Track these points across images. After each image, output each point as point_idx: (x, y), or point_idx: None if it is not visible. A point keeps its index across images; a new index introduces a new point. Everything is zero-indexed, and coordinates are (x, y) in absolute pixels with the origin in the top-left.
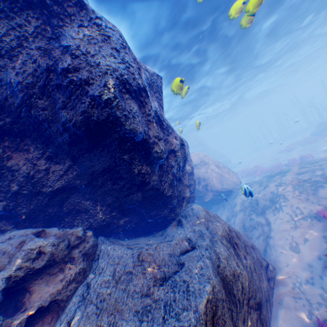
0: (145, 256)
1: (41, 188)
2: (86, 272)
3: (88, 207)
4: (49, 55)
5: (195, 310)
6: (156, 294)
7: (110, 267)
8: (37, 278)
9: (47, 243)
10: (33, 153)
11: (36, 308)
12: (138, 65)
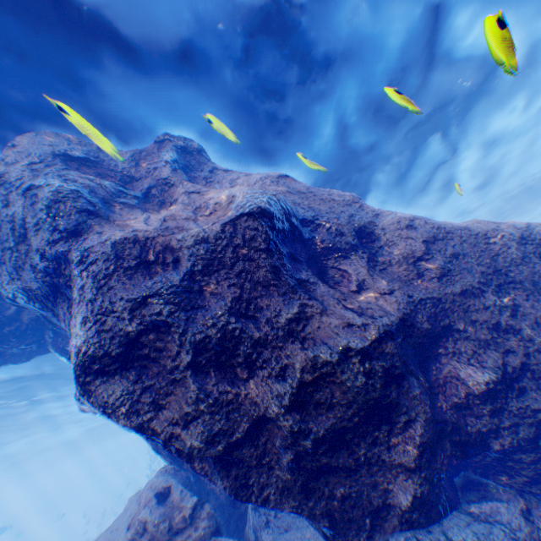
0: None
1: None
2: None
3: None
4: None
5: None
6: None
7: None
8: None
9: (150, 518)
10: None
11: None
12: (173, 252)
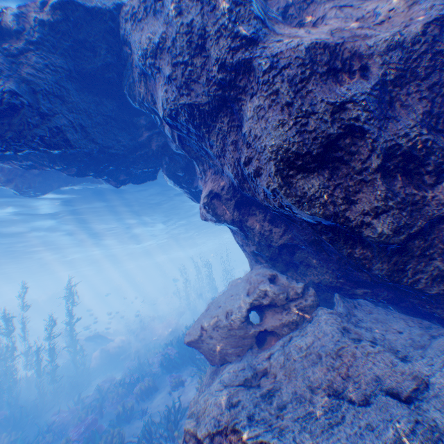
0: (345, 354)
1: (270, 242)
2: (298, 325)
3: (314, 264)
4: (237, 147)
5: (312, 443)
6: (316, 396)
7: (311, 337)
8: (267, 309)
9: (269, 290)
10: (258, 216)
11: (264, 328)
12: (360, 62)
